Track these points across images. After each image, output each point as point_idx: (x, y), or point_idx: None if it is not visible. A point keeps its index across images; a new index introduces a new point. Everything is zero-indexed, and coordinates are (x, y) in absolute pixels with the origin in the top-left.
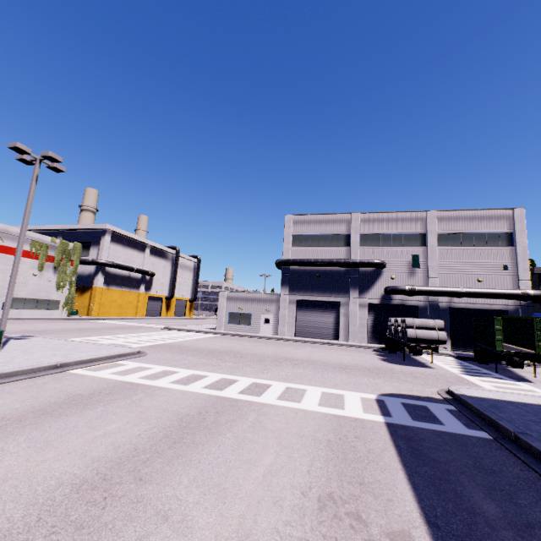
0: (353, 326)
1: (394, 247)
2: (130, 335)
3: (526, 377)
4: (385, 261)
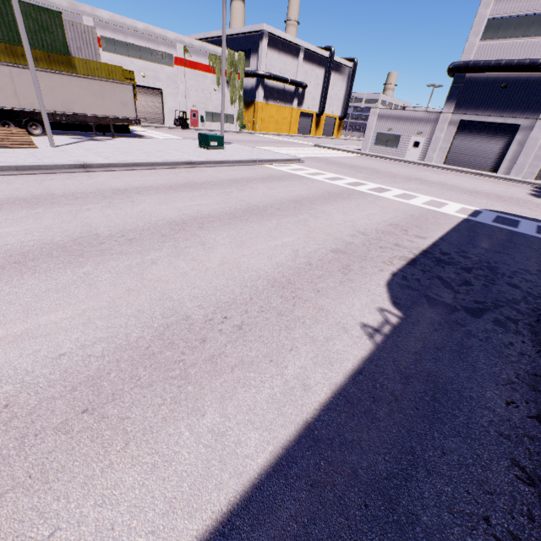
0: (524, 158)
1: None
2: (289, 148)
3: None
4: None
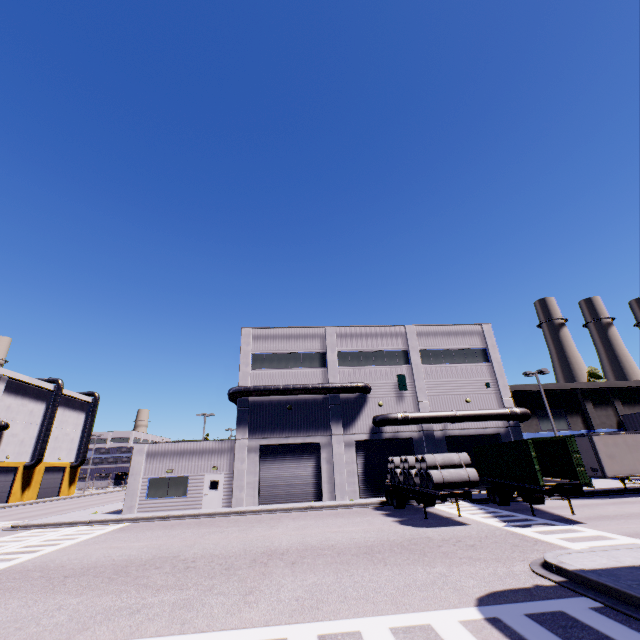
0: (340, 476)
1: (377, 366)
2: None
3: (565, 515)
4: (370, 384)
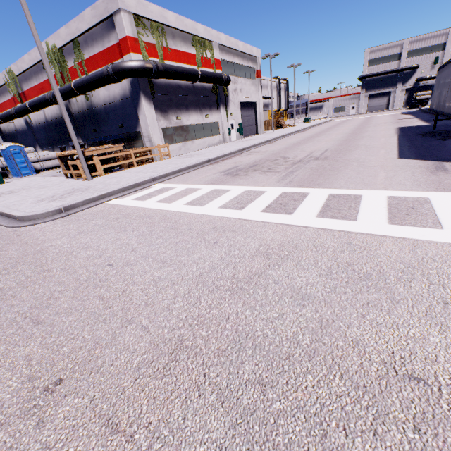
0: (396, 101)
1: (425, 55)
2: None
3: None
4: (419, 64)
